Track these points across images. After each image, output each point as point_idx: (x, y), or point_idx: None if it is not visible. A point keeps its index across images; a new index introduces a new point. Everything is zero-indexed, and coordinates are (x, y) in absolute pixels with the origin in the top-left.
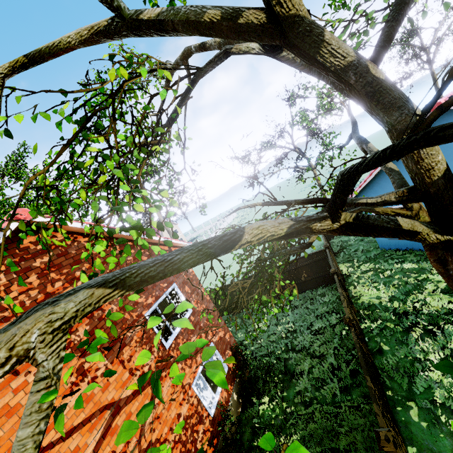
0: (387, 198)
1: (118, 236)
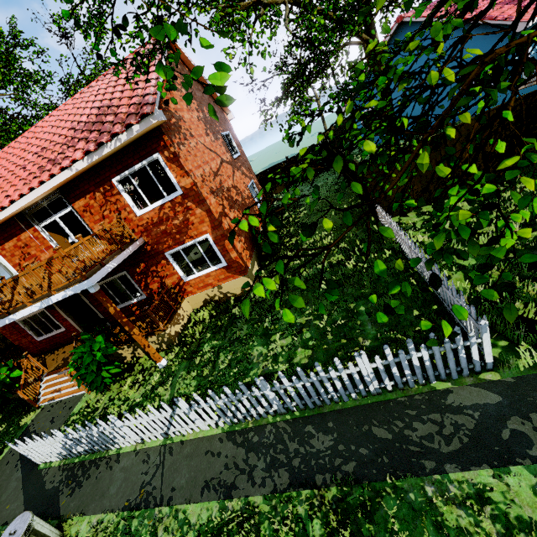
0: None
1: (200, 79)
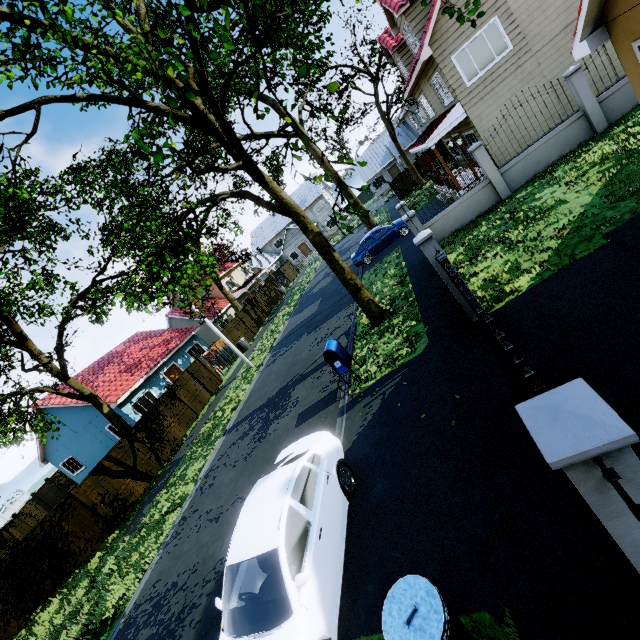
0: None
1: None
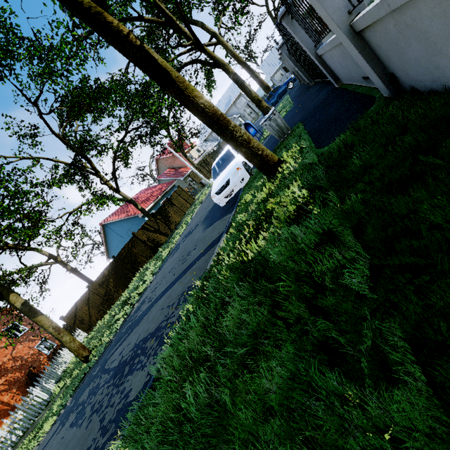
0: (46, 261)
1: None
